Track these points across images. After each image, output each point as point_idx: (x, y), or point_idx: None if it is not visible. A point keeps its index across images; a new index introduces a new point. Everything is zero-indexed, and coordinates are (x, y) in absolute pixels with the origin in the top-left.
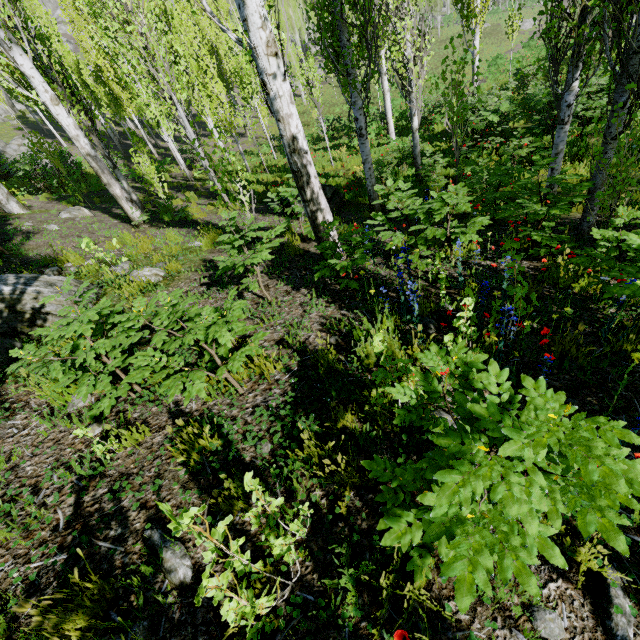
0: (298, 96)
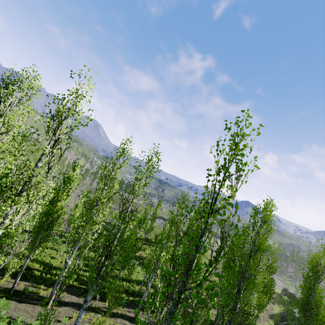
0: None
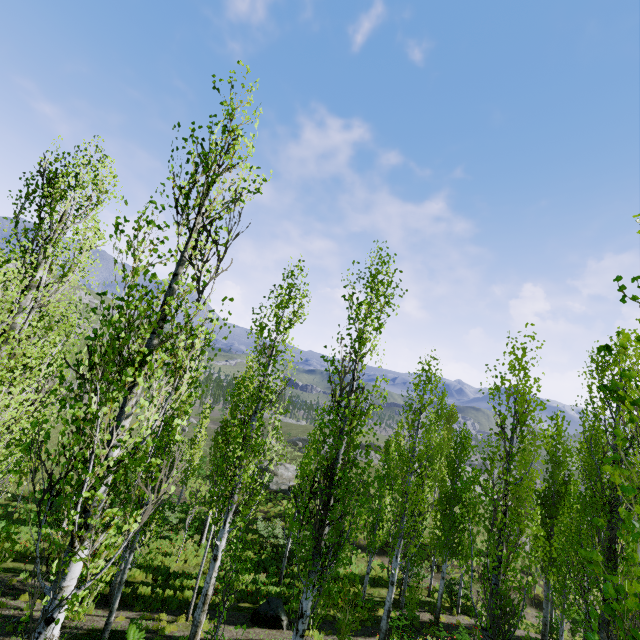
0: None
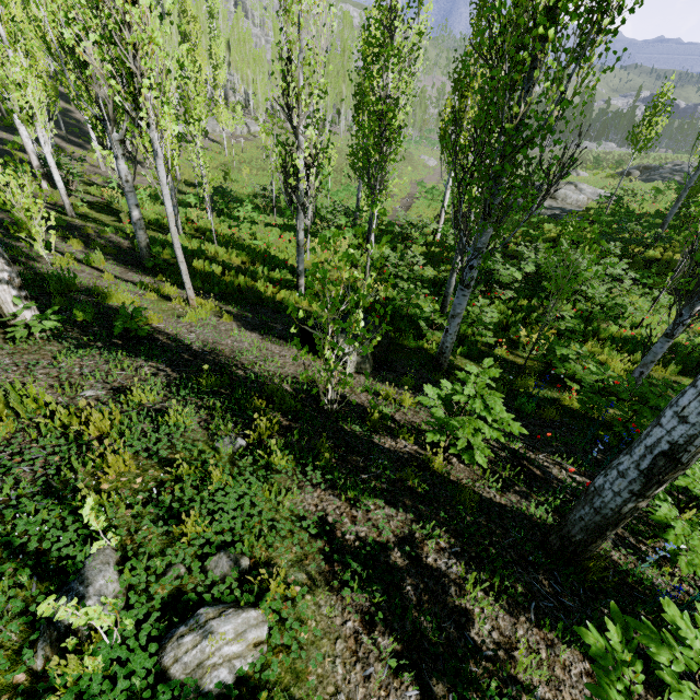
0: (215, 141)
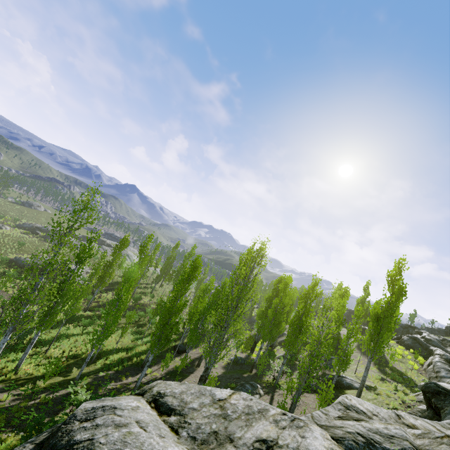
0: None
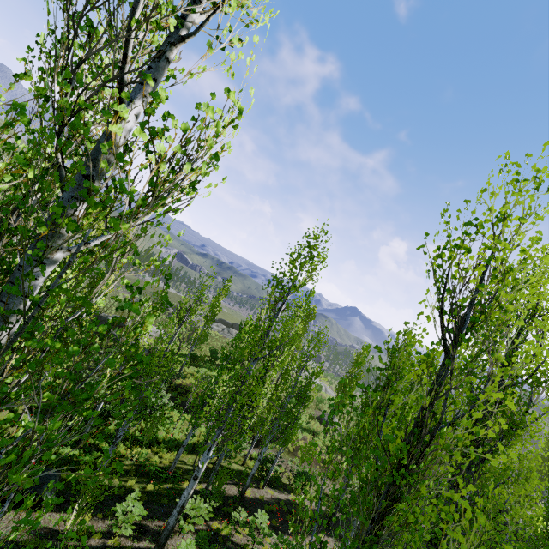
0: None
